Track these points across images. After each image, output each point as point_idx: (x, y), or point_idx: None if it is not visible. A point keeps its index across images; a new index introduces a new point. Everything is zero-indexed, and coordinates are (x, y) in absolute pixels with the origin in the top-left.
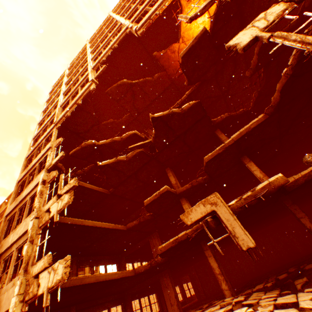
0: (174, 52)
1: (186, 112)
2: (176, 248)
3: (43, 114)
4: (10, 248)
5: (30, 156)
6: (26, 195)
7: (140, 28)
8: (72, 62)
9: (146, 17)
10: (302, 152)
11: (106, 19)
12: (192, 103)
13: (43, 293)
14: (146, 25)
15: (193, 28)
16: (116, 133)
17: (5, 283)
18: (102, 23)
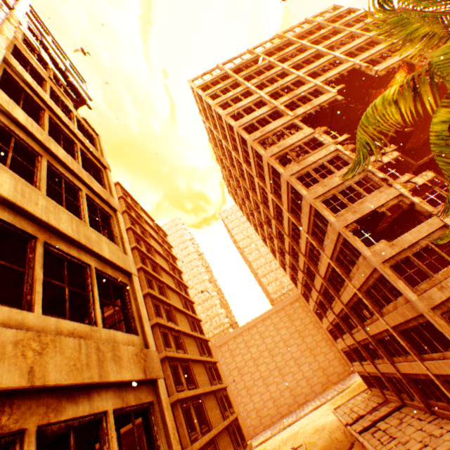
0: (379, 95)
1: (406, 134)
2: (407, 212)
3: (218, 107)
4: (341, 185)
5: (259, 140)
6: (317, 159)
7: (381, 70)
8: (234, 65)
9: (384, 66)
10: (433, 185)
11: (282, 40)
12: (411, 129)
13: (423, 183)
14: (385, 70)
15: (395, 83)
16: (310, 145)
17: (366, 195)
18: (268, 40)
